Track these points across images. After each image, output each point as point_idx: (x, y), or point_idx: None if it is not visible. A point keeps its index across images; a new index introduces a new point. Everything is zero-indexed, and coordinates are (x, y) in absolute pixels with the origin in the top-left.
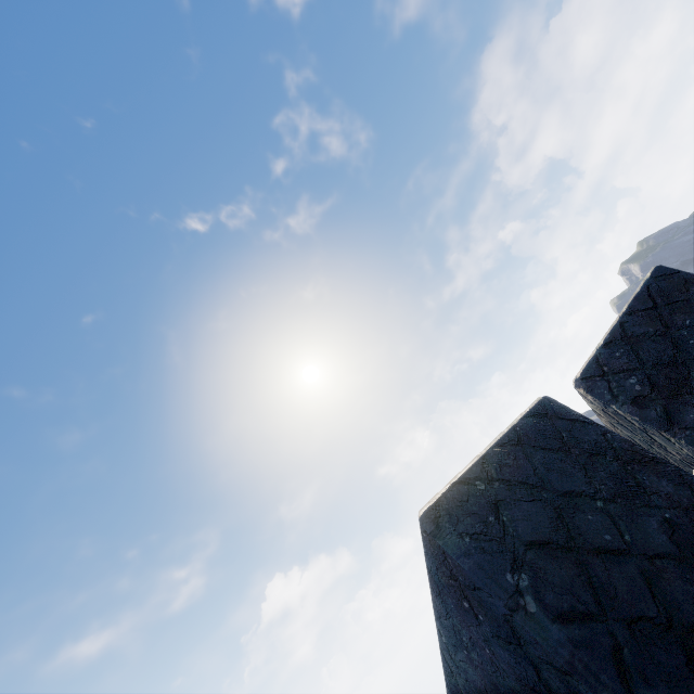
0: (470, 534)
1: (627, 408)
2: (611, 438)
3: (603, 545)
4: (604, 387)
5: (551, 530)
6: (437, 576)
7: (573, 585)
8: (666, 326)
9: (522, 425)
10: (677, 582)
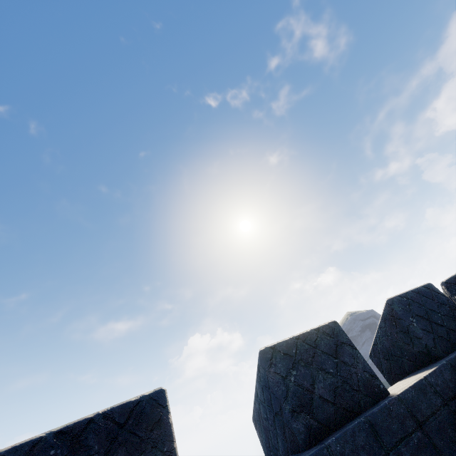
0: (401, 307)
1: None
2: (449, 302)
3: (437, 322)
4: (454, 288)
5: (423, 315)
6: (386, 315)
7: (426, 325)
8: None
9: (420, 288)
10: (455, 335)
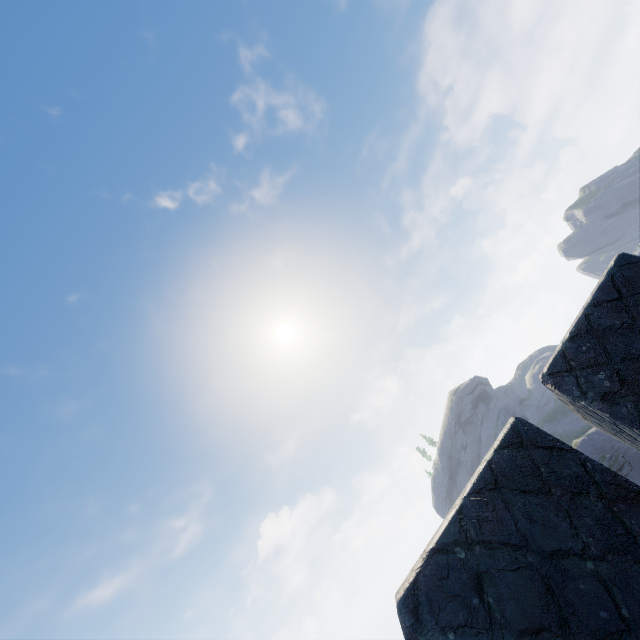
0: (453, 627)
1: (597, 405)
2: (591, 469)
3: (600, 627)
4: (572, 383)
5: (541, 611)
6: None
7: None
8: (633, 319)
9: (497, 461)
10: None
